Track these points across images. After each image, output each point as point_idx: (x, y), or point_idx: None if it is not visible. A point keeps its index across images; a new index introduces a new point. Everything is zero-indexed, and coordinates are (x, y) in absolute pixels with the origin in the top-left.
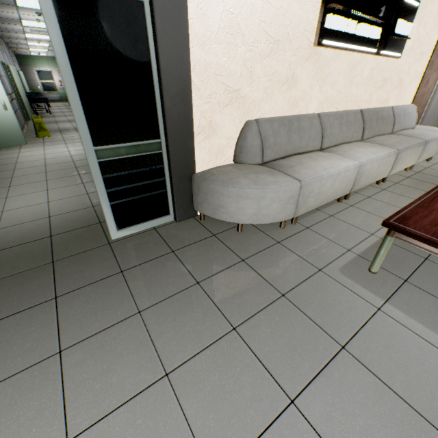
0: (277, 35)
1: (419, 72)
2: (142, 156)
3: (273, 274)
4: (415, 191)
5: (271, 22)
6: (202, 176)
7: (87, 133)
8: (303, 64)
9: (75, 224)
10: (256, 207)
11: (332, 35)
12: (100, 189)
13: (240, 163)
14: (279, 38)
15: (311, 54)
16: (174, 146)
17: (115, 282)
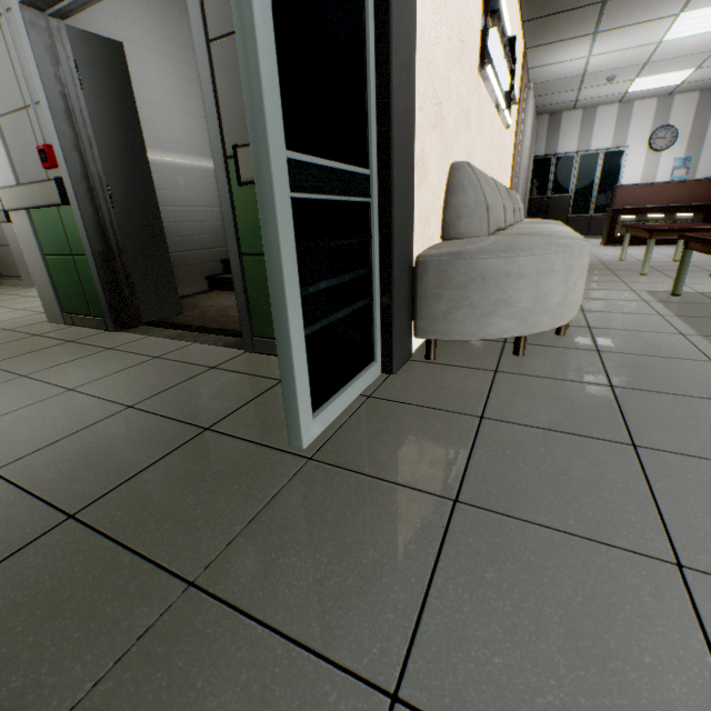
0: (462, 31)
1: (511, 155)
2: (346, 205)
3: (687, 387)
4: (599, 277)
5: (460, 5)
6: (447, 252)
7: (276, 94)
8: (473, 96)
9: (128, 457)
10: (562, 290)
11: (490, 64)
12: (290, 284)
13: (459, 238)
14: (463, 38)
15: (476, 83)
16: (397, 184)
17: (487, 532)
